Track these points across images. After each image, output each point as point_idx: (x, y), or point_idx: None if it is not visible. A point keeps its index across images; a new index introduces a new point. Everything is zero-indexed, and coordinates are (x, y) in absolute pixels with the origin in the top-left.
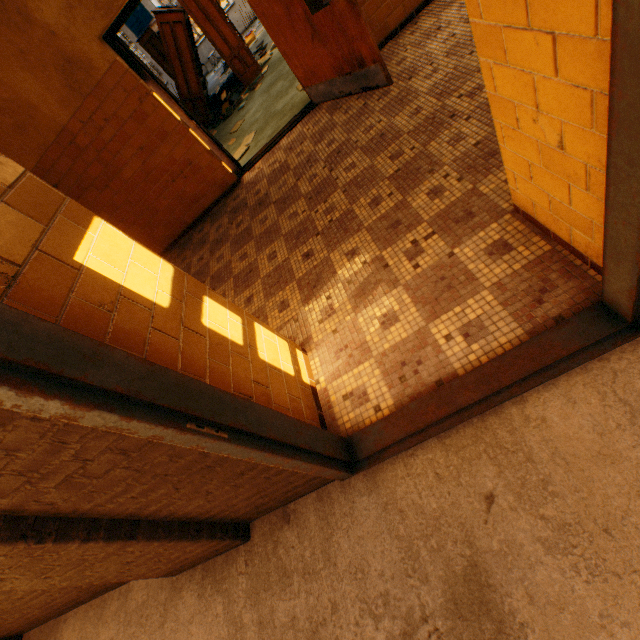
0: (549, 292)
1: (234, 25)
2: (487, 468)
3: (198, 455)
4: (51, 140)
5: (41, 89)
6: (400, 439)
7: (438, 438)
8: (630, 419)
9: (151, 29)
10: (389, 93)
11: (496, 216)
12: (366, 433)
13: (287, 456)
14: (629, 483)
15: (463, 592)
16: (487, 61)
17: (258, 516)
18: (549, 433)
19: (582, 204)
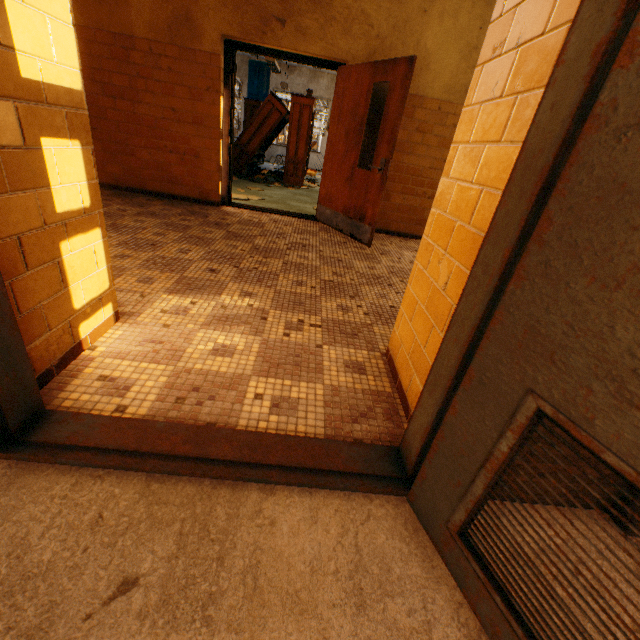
0: (367, 419)
1: (310, 160)
2: (166, 543)
3: None
4: (113, 29)
5: (148, 4)
6: (107, 448)
7: (149, 476)
8: (352, 571)
9: (260, 103)
10: (364, 250)
11: (371, 348)
12: (77, 418)
13: None
14: None
15: None
16: (436, 209)
17: None
18: (267, 540)
19: (433, 347)
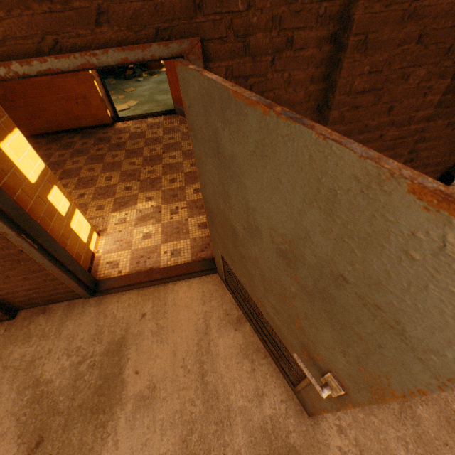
0: (207, 248)
1: None
2: (149, 304)
3: (17, 251)
4: None
5: None
6: (122, 286)
7: (138, 290)
8: (201, 297)
9: None
10: None
11: None
12: (108, 280)
13: (61, 270)
14: (189, 316)
15: (114, 347)
16: None
17: (27, 307)
18: (177, 296)
19: None
